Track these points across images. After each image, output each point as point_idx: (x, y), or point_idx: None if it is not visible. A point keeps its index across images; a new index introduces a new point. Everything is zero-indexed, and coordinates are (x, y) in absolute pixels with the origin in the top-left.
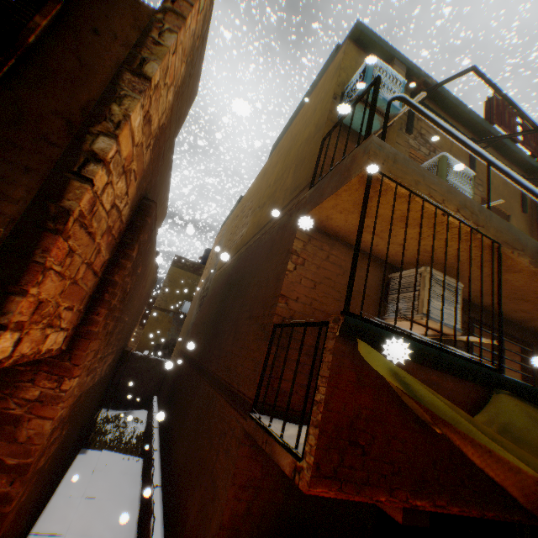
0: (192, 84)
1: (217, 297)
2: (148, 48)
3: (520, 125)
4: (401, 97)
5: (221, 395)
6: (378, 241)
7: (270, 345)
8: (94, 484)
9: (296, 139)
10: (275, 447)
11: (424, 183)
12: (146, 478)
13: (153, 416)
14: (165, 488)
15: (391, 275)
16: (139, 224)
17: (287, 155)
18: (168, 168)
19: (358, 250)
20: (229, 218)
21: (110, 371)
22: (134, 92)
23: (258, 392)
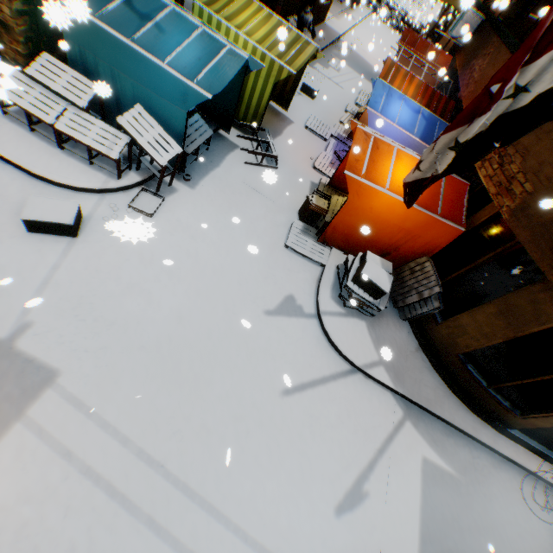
0: None
1: None
2: None
3: None
4: None
5: None
6: None
7: None
8: None
9: None
10: None
11: None
12: None
13: None
14: None
15: None
16: None
17: None
18: None
19: None
20: None
21: None
22: None
23: None
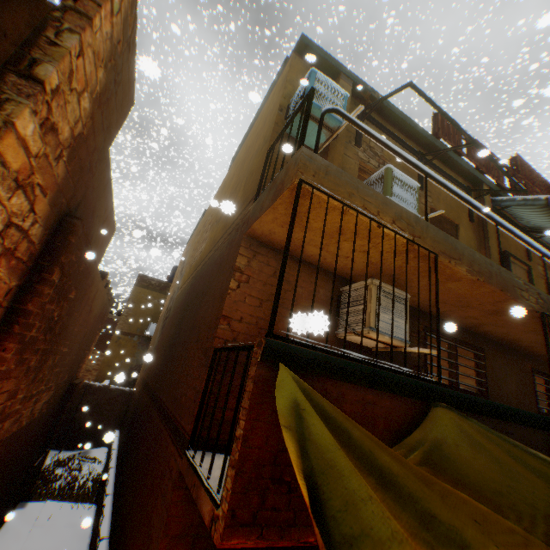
0: (122, 92)
1: (176, 318)
2: (42, 48)
3: (465, 139)
4: (335, 109)
5: (166, 429)
6: (325, 255)
7: (210, 372)
8: (31, 544)
9: (249, 151)
10: (200, 491)
11: (358, 195)
12: (96, 529)
13: (111, 454)
14: (112, 540)
15: (342, 288)
16: (60, 244)
17: (241, 168)
18: (105, 182)
19: (284, 266)
20: (194, 233)
21: (51, 409)
22: (22, 96)
23: (196, 426)
